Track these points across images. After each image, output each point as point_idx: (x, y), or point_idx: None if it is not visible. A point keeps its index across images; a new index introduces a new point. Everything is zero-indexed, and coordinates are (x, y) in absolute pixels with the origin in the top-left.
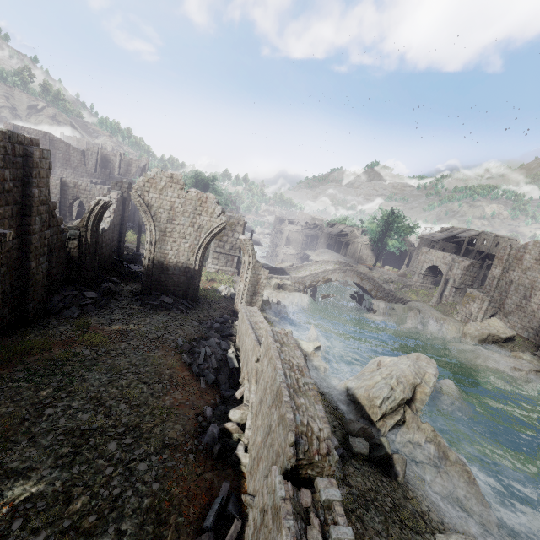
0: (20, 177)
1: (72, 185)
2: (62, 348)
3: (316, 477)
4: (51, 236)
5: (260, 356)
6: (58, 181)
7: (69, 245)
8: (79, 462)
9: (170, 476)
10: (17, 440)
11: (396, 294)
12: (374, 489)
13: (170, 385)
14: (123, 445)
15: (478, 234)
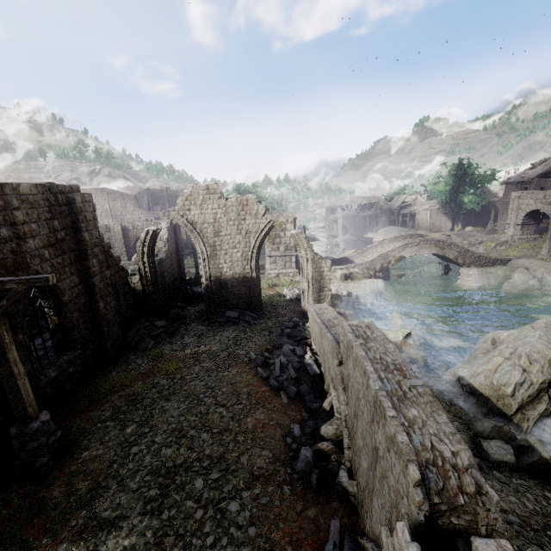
0: (70, 225)
1: (131, 227)
2: (141, 381)
3: (473, 538)
4: (113, 275)
5: (342, 358)
6: (119, 227)
7: (132, 280)
8: (168, 506)
9: (266, 516)
10: (107, 484)
11: (490, 255)
12: (539, 512)
13: (250, 404)
14: (210, 481)
15: None
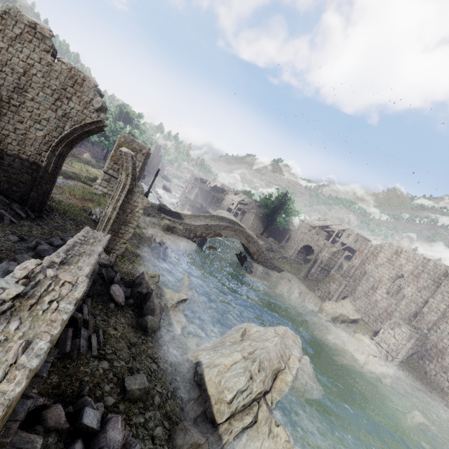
0: None
1: None
2: None
3: None
4: None
5: None
6: None
7: None
8: None
9: None
10: None
11: (274, 262)
12: None
13: None
14: None
15: (345, 230)
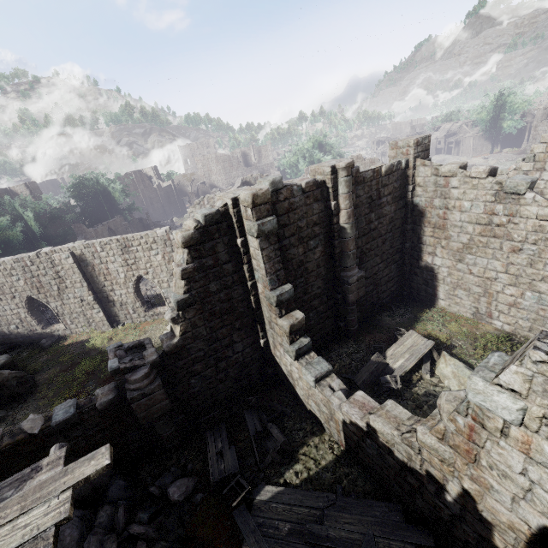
0: None
1: None
2: None
3: None
4: None
5: None
6: None
7: None
8: None
9: None
10: None
11: None
12: None
13: None
14: None
15: None
